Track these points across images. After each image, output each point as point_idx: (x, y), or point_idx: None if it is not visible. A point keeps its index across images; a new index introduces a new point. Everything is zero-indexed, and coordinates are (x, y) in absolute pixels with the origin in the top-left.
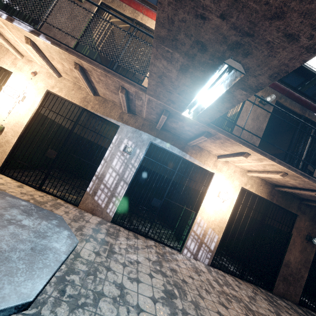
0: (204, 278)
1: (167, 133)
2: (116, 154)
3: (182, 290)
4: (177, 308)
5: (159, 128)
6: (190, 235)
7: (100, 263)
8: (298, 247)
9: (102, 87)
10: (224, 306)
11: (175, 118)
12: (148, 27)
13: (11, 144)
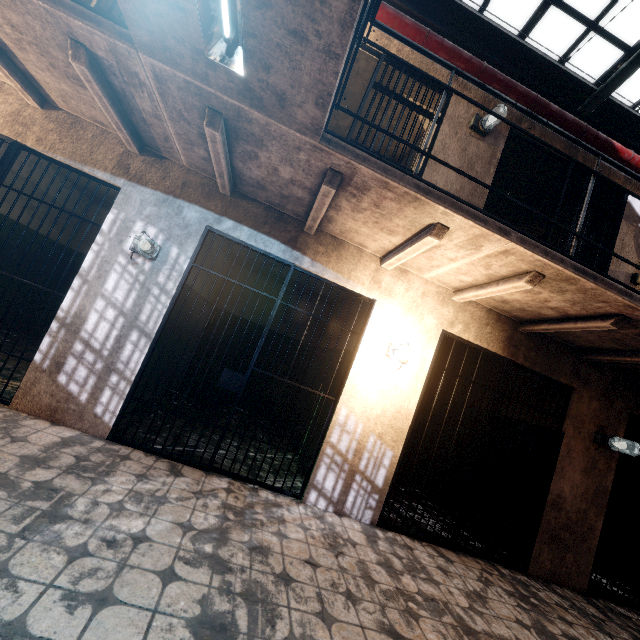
0: (350, 561)
1: (251, 204)
2: (115, 262)
3: (267, 606)
4: None
5: (227, 191)
6: (324, 455)
7: None
8: (579, 461)
9: (41, 64)
10: (395, 635)
11: (245, 141)
12: None
13: None
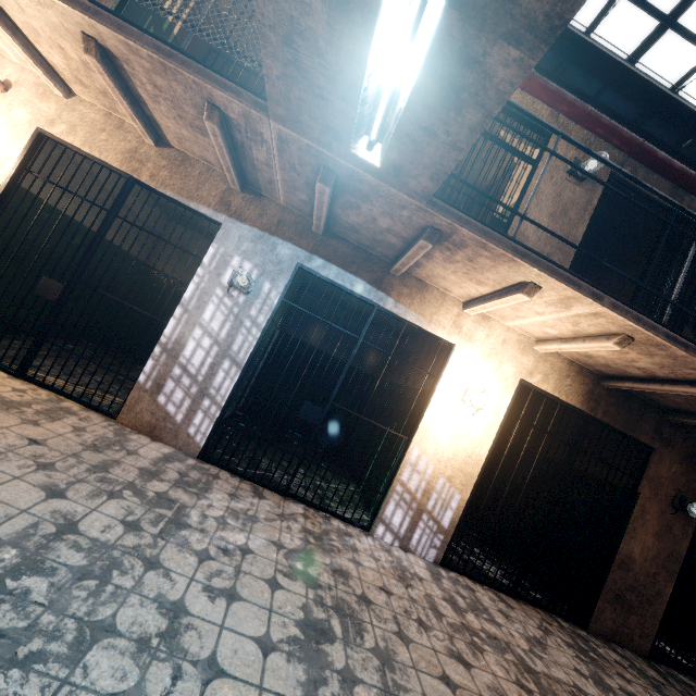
0: (419, 594)
1: (340, 243)
2: (213, 294)
3: (354, 620)
4: (329, 667)
5: (320, 231)
6: (394, 492)
7: (132, 550)
8: (652, 523)
9: (169, 114)
10: (463, 661)
11: (350, 194)
12: None
13: None
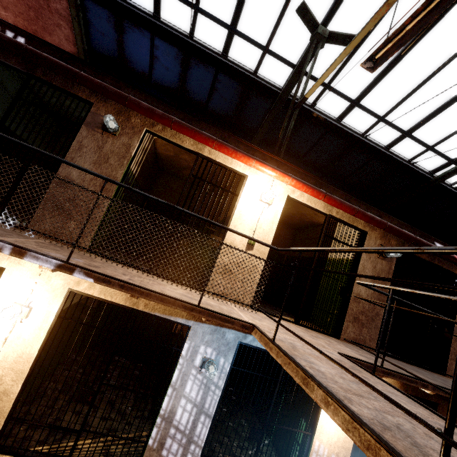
0: None
1: None
2: (190, 373)
3: None
4: None
5: None
6: None
7: None
8: None
9: None
10: None
11: None
12: (220, 164)
13: (11, 395)
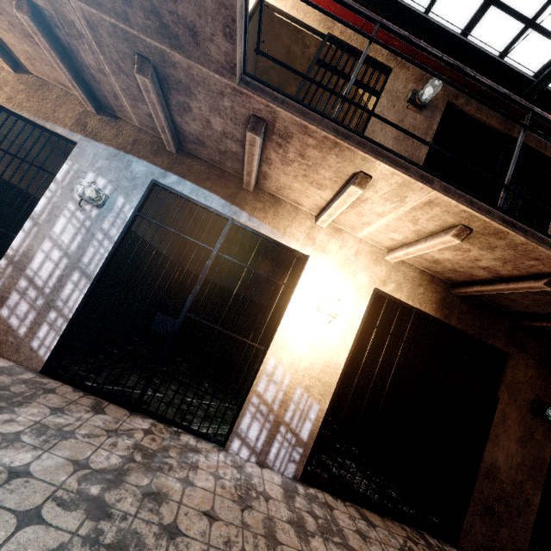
0: (257, 517)
1: (195, 161)
2: (65, 208)
3: None
4: None
5: (172, 148)
6: (250, 403)
7: None
8: (514, 429)
9: (3, 24)
10: None
11: (176, 90)
12: None
13: None
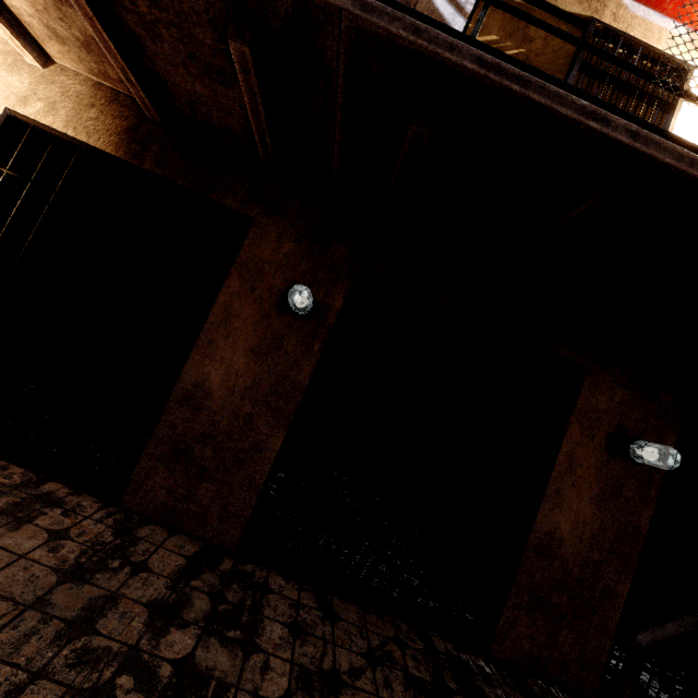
0: None
1: None
2: None
3: None
4: None
5: None
6: None
7: None
8: (246, 334)
9: None
10: None
11: None
12: None
13: None
